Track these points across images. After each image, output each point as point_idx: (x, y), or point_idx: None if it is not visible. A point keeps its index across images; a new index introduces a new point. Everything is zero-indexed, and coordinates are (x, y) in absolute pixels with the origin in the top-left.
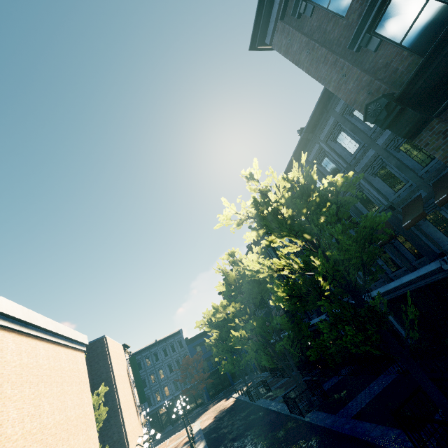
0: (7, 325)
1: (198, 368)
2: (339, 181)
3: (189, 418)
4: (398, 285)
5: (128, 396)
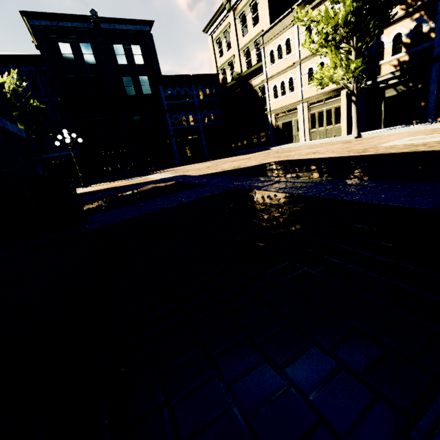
0: None
1: None
2: (38, 105)
3: None
4: None
5: None
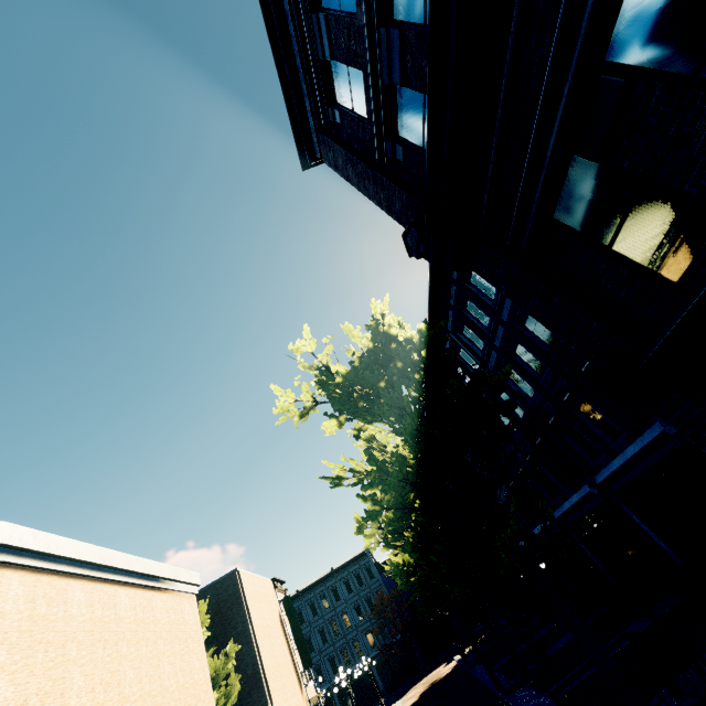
0: (72, 571)
1: (400, 611)
2: (414, 337)
3: (394, 695)
4: (622, 463)
5: (281, 658)
